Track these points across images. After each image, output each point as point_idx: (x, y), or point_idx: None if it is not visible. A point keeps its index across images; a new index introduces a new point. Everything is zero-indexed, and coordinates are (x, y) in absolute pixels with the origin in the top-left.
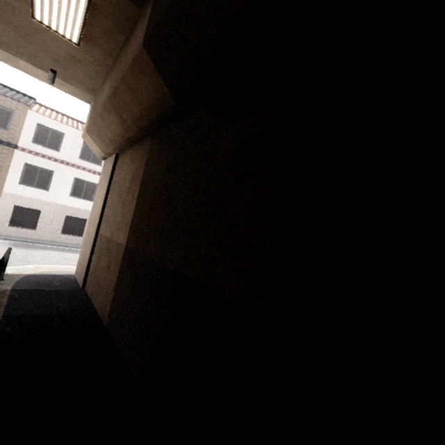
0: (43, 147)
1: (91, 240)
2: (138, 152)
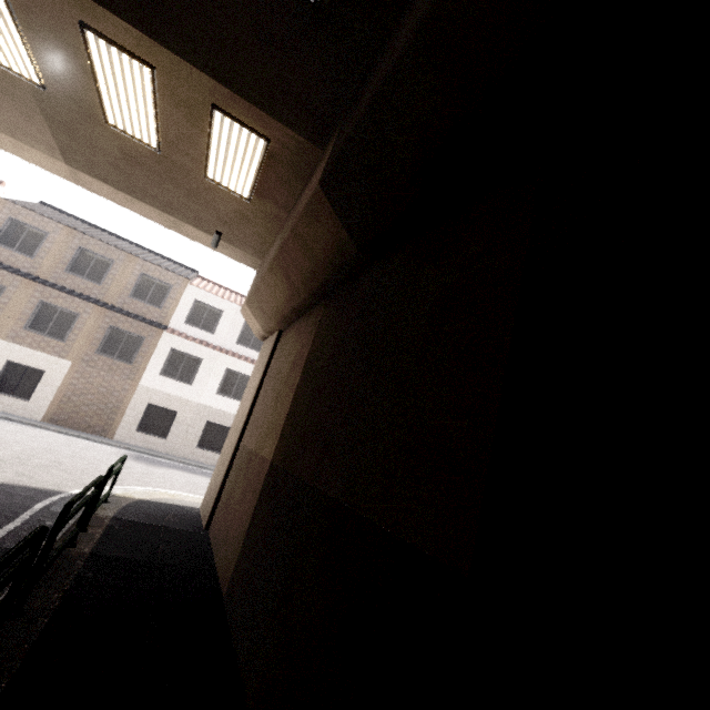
0: (196, 329)
1: (229, 454)
2: (305, 325)
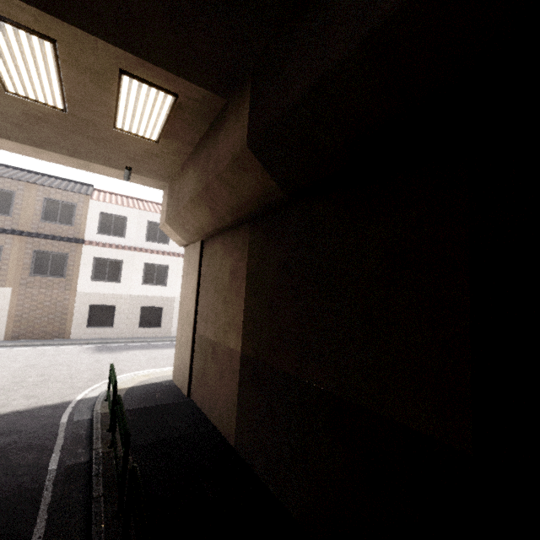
0: (108, 236)
1: (188, 341)
2: (232, 242)
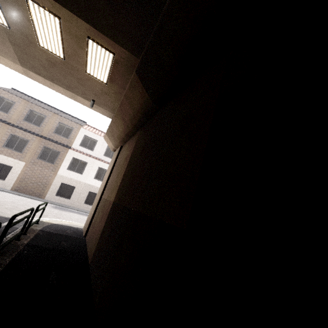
0: (84, 148)
1: (96, 202)
2: (131, 141)
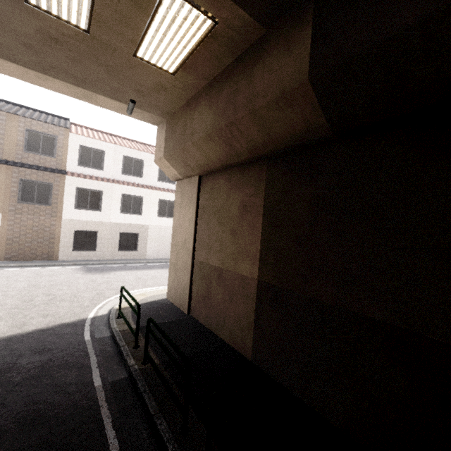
0: (88, 168)
1: (186, 266)
2: (242, 178)
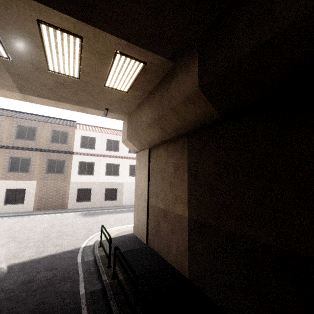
0: (86, 149)
1: (144, 209)
2: (174, 148)
